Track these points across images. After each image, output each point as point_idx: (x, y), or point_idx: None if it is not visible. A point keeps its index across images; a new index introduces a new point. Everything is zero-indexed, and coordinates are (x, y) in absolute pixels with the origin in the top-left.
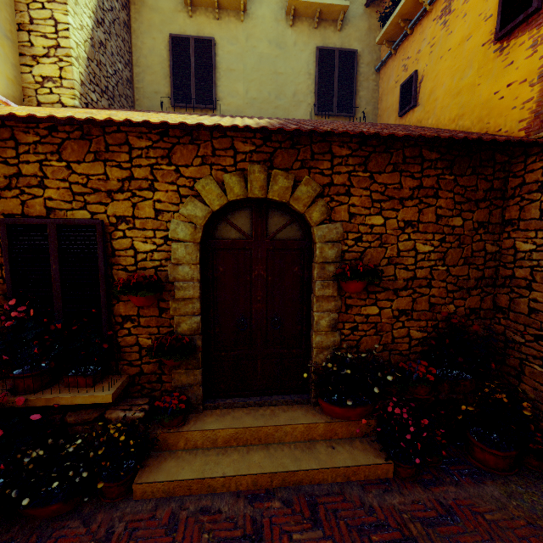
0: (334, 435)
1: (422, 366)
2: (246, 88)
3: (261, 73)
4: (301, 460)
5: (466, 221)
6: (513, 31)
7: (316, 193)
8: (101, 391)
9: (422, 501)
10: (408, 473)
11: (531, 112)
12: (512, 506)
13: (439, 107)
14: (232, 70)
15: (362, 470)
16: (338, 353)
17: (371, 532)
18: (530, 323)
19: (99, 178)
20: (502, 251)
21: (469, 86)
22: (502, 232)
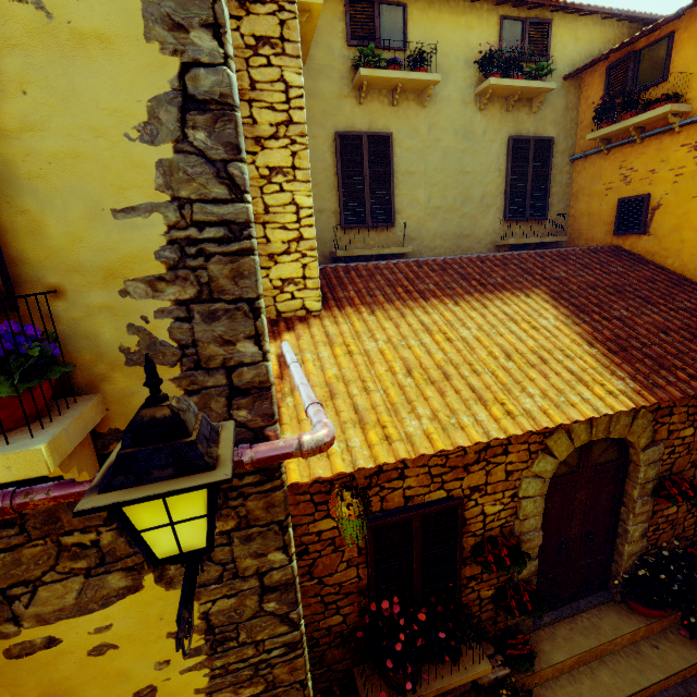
0: (650, 633)
1: None
2: (428, 195)
3: (446, 174)
4: (644, 670)
5: None
6: None
7: (649, 423)
8: (477, 663)
9: None
10: None
11: None
12: None
13: (688, 252)
14: (412, 173)
15: (695, 667)
16: (649, 558)
17: None
18: None
19: (457, 455)
20: None
21: None
22: None
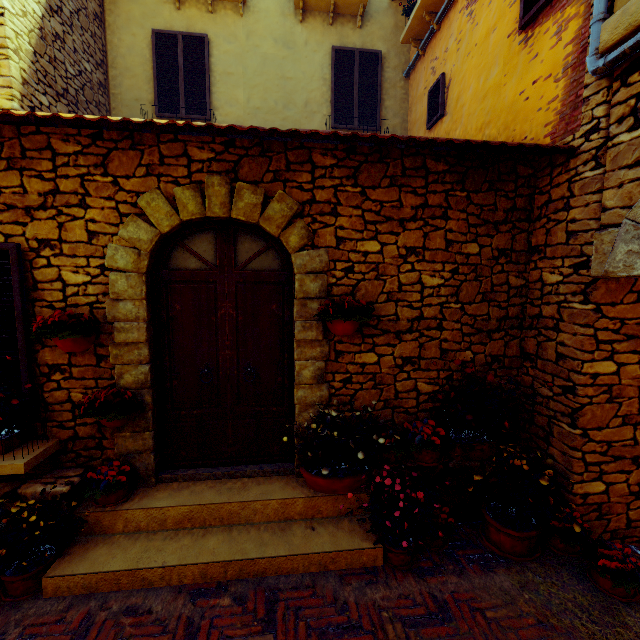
0: (317, 513)
1: (430, 427)
2: (247, 96)
3: (266, 78)
4: (268, 544)
5: (483, 247)
6: (538, 17)
7: (292, 211)
8: (12, 459)
9: (412, 594)
10: (401, 560)
11: (556, 113)
12: (522, 601)
13: (467, 114)
14: (230, 74)
15: (343, 557)
16: (325, 411)
17: (335, 636)
18: (558, 372)
19: (14, 191)
20: (529, 285)
21: (495, 88)
22: (529, 261)
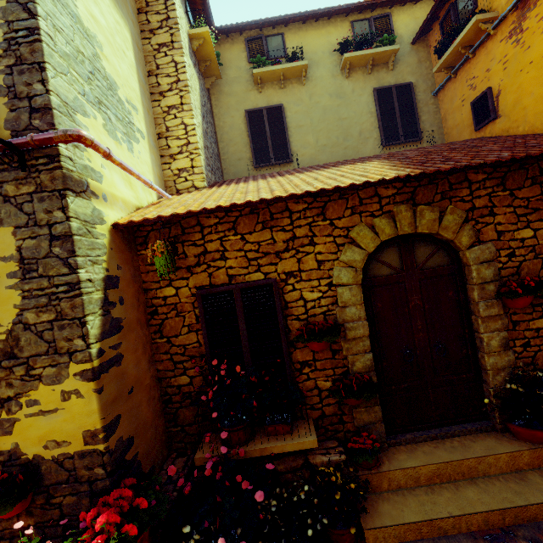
0: (542, 463)
1: None
2: (316, 138)
3: (327, 122)
4: (523, 493)
5: None
6: None
7: (462, 219)
8: (304, 437)
9: None
10: None
11: None
12: None
13: (531, 114)
14: (301, 126)
15: None
16: (519, 372)
17: None
18: None
19: (268, 243)
20: None
21: None
22: None
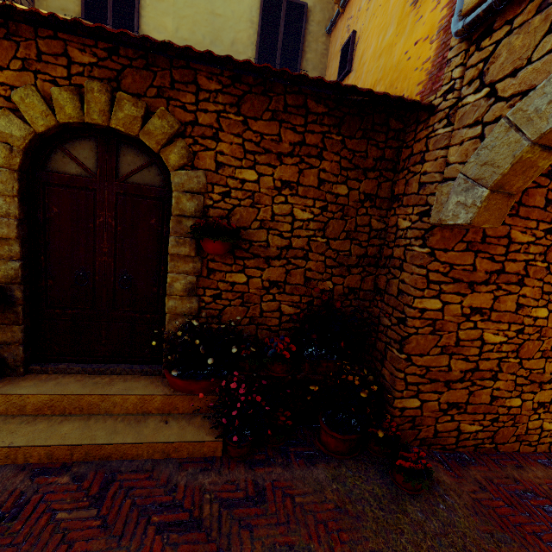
0: (174, 410)
1: (285, 343)
2: (176, 25)
3: (196, 10)
4: (119, 433)
5: (352, 190)
6: None
7: (172, 129)
8: None
9: (238, 481)
10: (237, 453)
11: (427, 73)
12: (330, 490)
13: (366, 72)
14: (161, 0)
15: (185, 447)
16: (192, 321)
17: (155, 512)
18: (397, 306)
19: None
20: (388, 229)
21: (389, 47)
22: (390, 208)
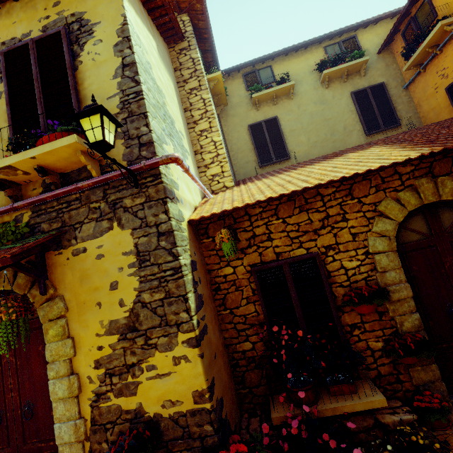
0: None
1: None
2: (307, 137)
3: (315, 124)
4: None
5: None
6: None
7: None
8: (371, 396)
9: None
10: None
11: None
12: None
13: None
14: (294, 130)
15: None
16: None
17: None
18: None
19: (306, 223)
20: None
21: None
22: None
